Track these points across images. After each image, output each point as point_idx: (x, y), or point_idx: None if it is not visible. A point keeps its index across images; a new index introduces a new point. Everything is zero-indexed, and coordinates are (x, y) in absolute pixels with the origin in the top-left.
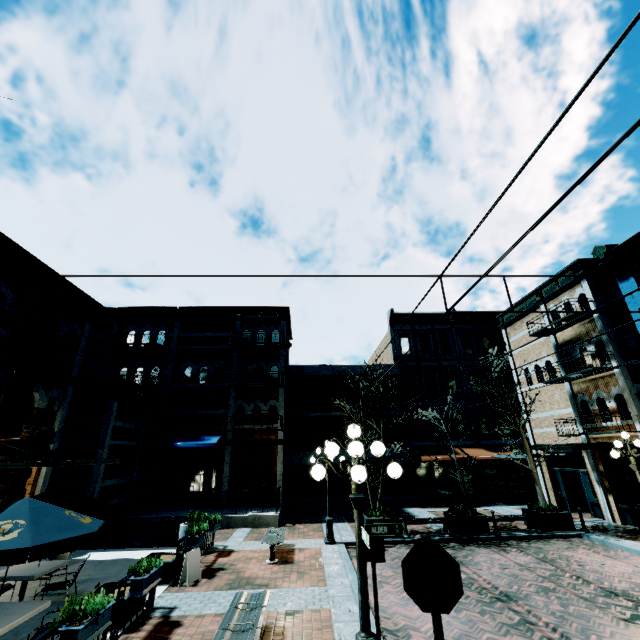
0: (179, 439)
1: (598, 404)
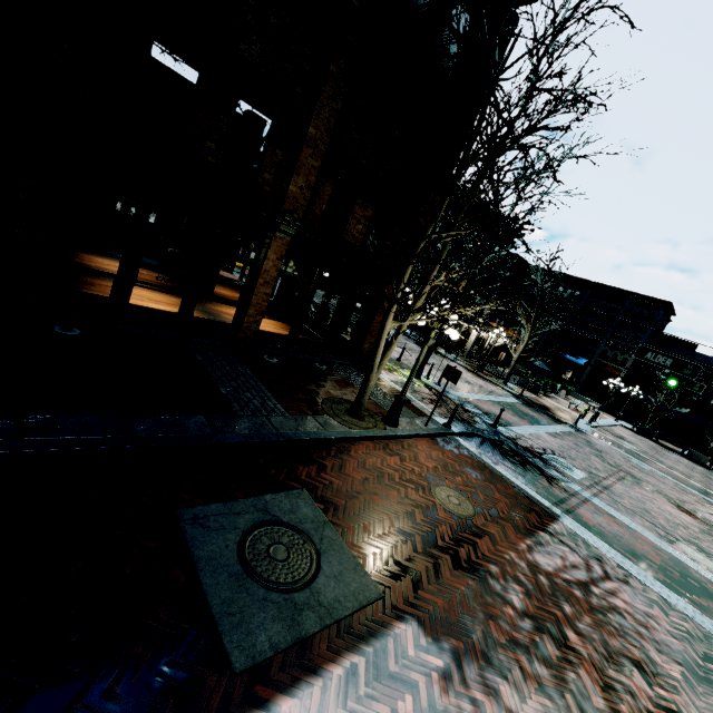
0: (566, 353)
1: None
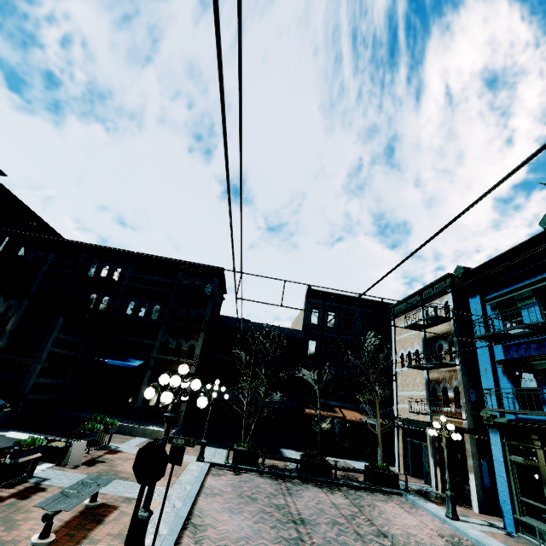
0: (110, 357)
1: (443, 392)
